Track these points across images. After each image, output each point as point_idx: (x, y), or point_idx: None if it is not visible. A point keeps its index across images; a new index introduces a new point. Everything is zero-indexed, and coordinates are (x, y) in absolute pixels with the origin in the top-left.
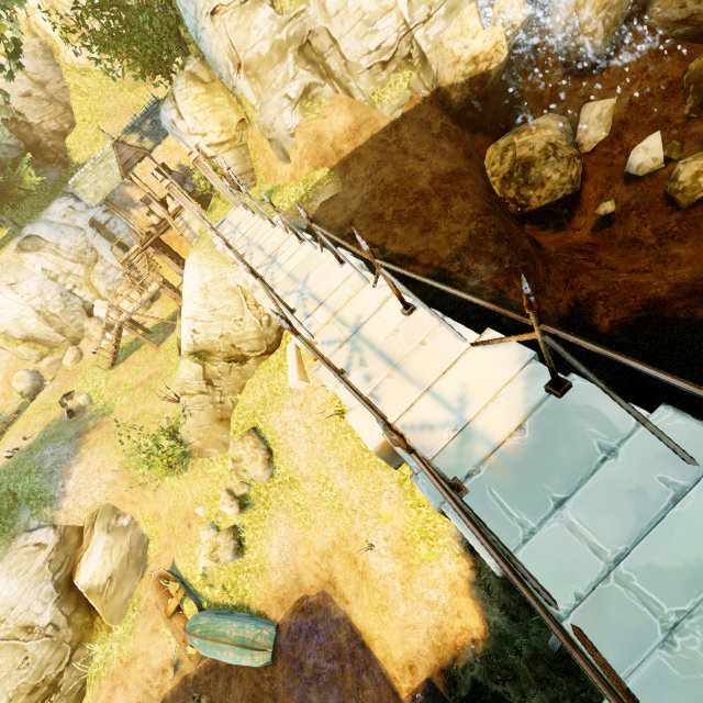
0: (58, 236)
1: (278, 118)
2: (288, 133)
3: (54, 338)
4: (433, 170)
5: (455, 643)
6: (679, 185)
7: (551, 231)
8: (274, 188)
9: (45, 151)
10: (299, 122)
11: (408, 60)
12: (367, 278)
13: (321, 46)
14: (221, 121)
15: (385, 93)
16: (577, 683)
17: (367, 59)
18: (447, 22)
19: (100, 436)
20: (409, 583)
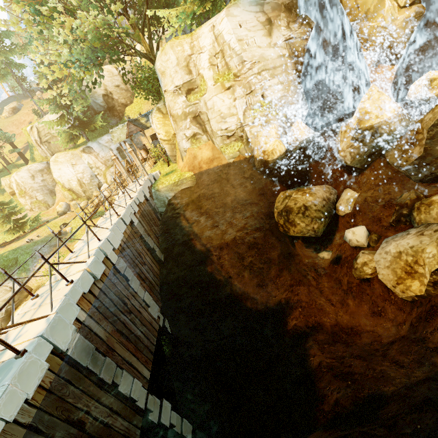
0: (100, 150)
1: (181, 141)
2: (184, 149)
3: (80, 193)
4: (236, 195)
5: None
6: (356, 264)
7: (312, 250)
8: (174, 170)
9: (115, 111)
10: (189, 147)
11: (241, 138)
12: (91, 255)
13: (204, 119)
14: (166, 131)
15: (227, 149)
16: None
17: (221, 132)
18: (262, 128)
19: (62, 250)
20: None
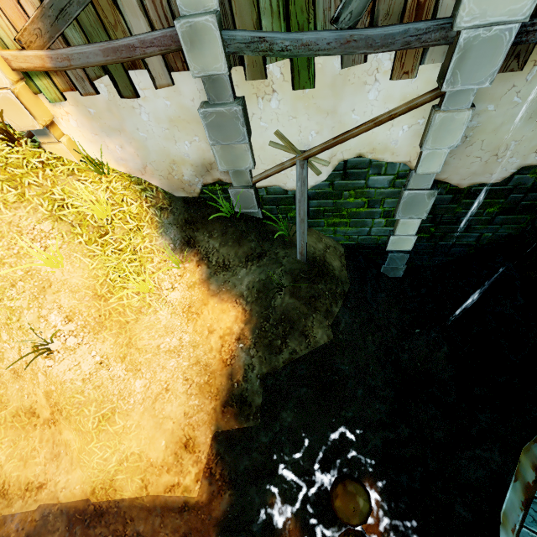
0: None
1: None
2: None
3: None
4: None
5: (222, 359)
6: None
7: None
8: None
9: None
10: None
11: None
12: None
13: None
14: None
15: None
16: (331, 281)
17: None
18: None
19: None
20: (132, 347)
